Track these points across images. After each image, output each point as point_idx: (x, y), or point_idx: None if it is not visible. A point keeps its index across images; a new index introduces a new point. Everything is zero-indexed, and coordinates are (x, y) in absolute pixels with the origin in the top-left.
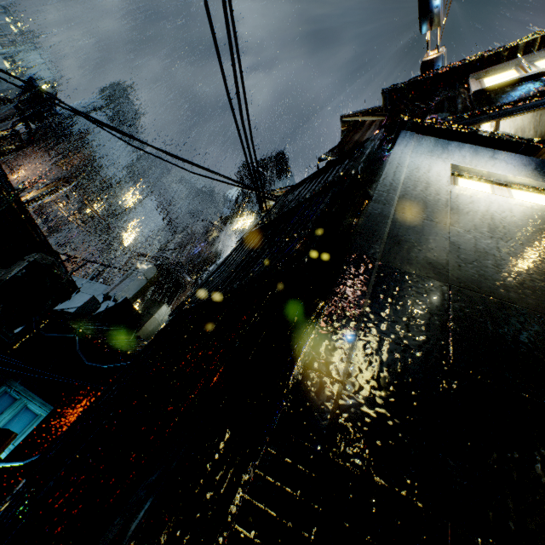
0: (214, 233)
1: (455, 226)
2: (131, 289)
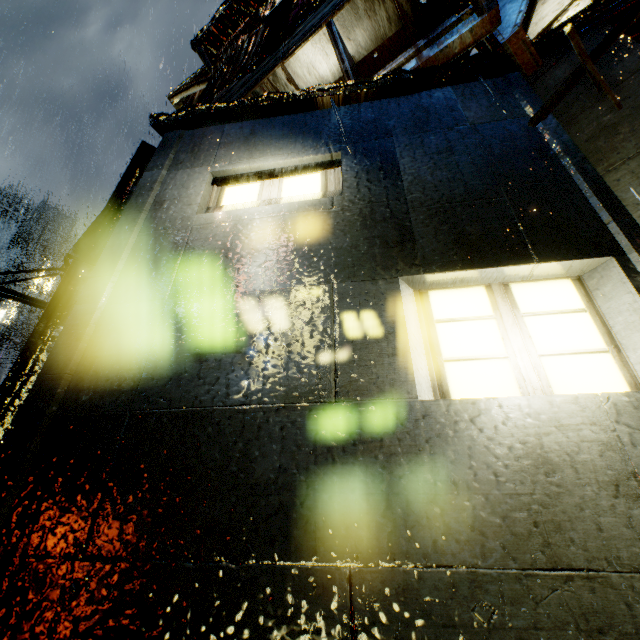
0: None
1: (174, 297)
2: None
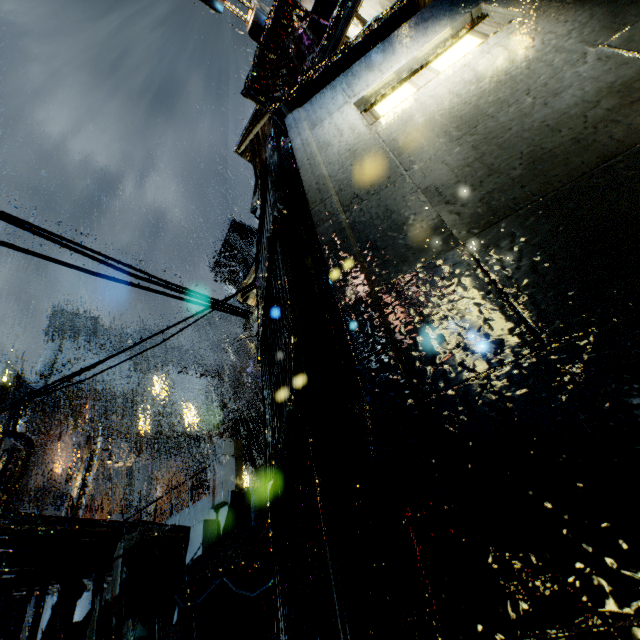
0: (249, 347)
1: (412, 168)
2: (228, 479)
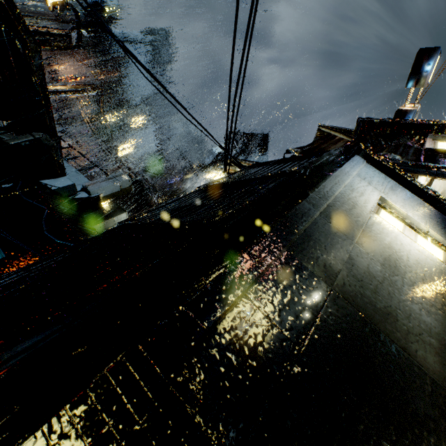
0: (189, 174)
1: (359, 245)
2: (105, 190)
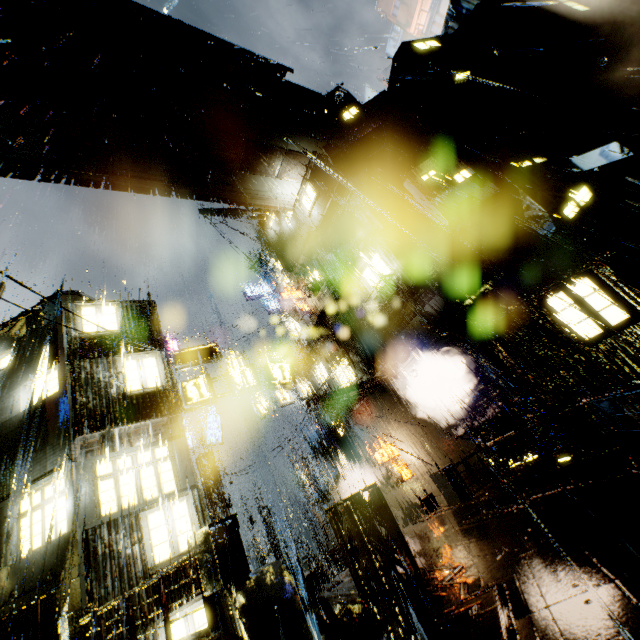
0: None
1: None
2: None
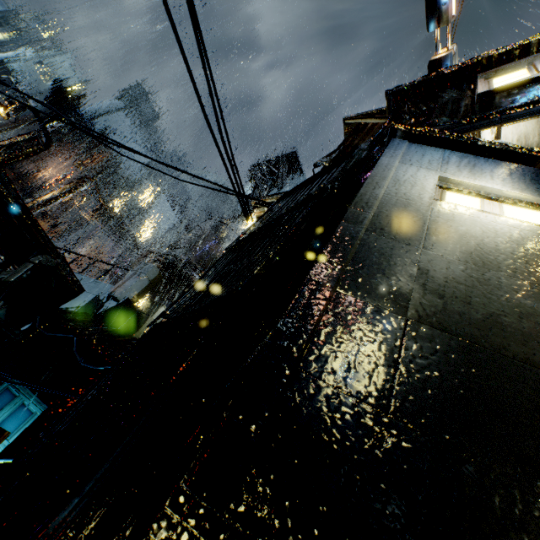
0: (223, 232)
1: (428, 249)
2: (133, 289)
